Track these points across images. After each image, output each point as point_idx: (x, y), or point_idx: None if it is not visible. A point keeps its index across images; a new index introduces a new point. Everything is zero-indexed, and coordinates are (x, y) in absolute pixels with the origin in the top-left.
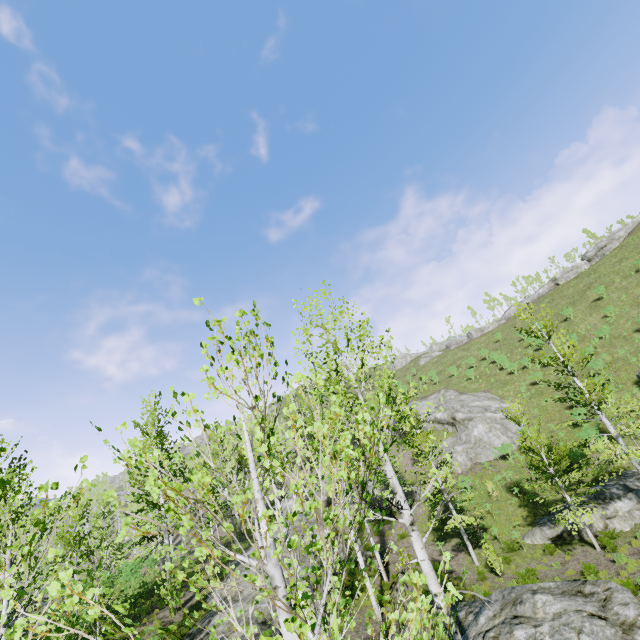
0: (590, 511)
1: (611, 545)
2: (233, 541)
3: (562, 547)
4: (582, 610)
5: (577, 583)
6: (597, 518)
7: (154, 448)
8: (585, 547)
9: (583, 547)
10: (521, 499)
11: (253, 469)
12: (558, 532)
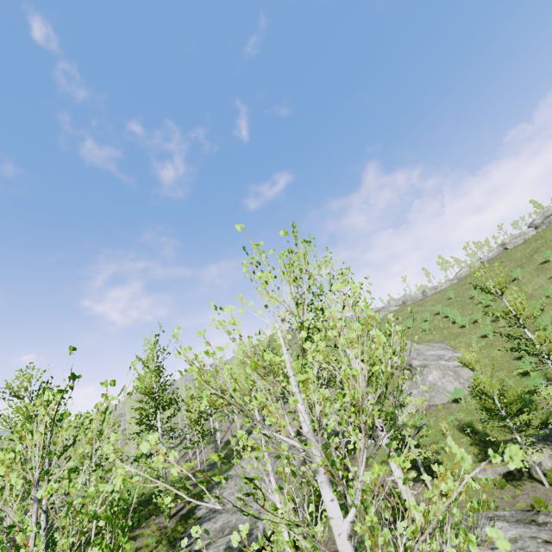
0: (540, 450)
1: None
2: (215, 463)
3: (512, 482)
4: (537, 537)
5: (530, 513)
6: (546, 458)
7: (153, 380)
8: (534, 483)
9: (532, 483)
10: (472, 438)
11: (290, 368)
12: (508, 469)
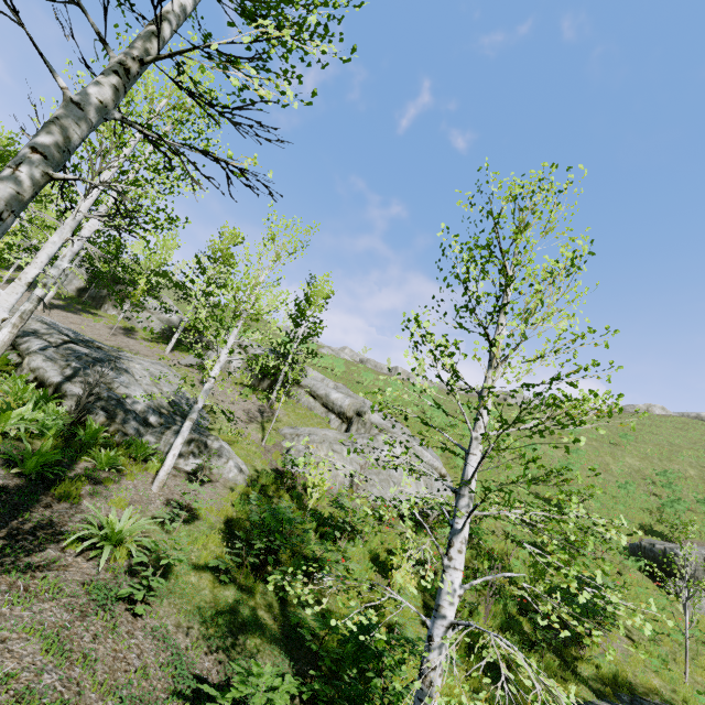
0: None
1: None
2: None
3: None
4: None
5: None
6: None
7: None
8: None
9: None
10: None
11: None
12: None
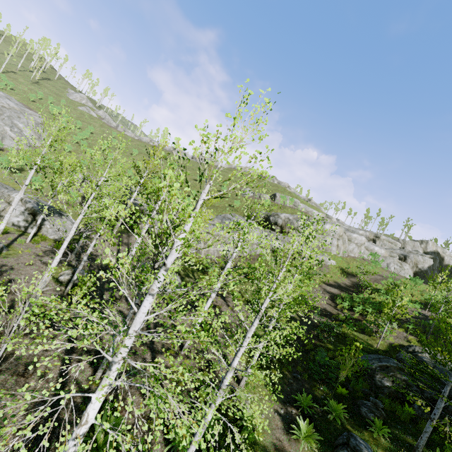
0: None
1: None
2: None
3: None
4: None
5: None
6: None
7: None
8: None
9: None
10: None
11: None
12: None
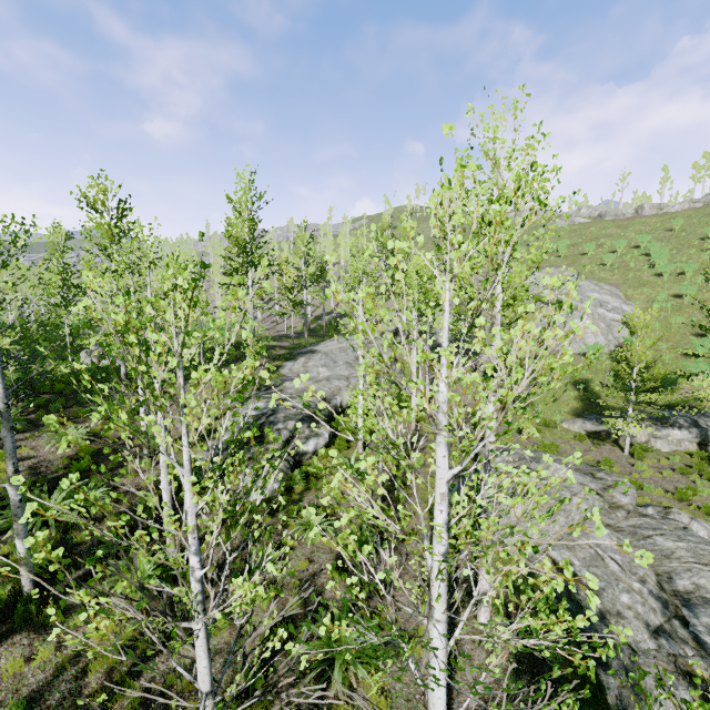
0: (643, 428)
1: (640, 455)
2: (302, 333)
3: (593, 440)
4: (586, 485)
5: (593, 468)
6: (644, 434)
7: (245, 231)
8: (614, 448)
9: (613, 447)
10: (580, 394)
11: (446, 338)
12: (598, 429)
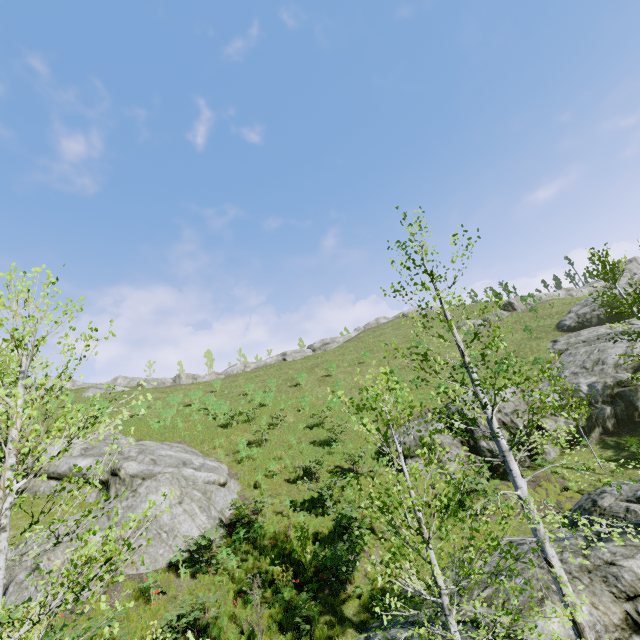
0: None
1: None
2: None
3: None
4: None
5: None
6: None
7: None
8: None
9: None
10: None
11: None
12: None
